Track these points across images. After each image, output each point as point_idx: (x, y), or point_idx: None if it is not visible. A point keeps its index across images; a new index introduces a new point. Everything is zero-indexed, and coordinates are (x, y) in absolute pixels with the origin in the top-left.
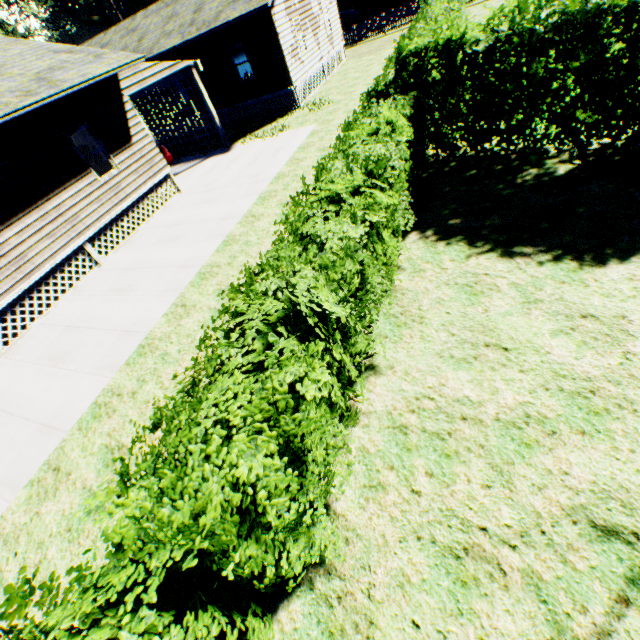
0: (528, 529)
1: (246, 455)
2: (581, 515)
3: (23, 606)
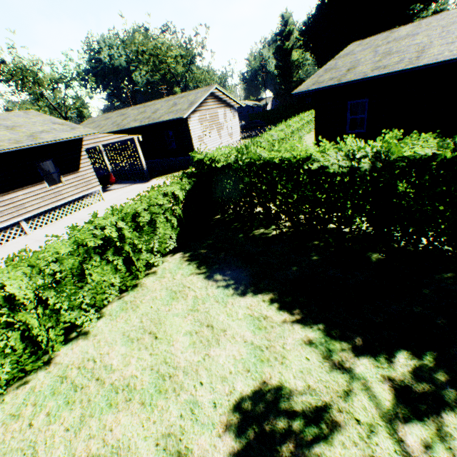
0: None
1: None
2: None
3: None
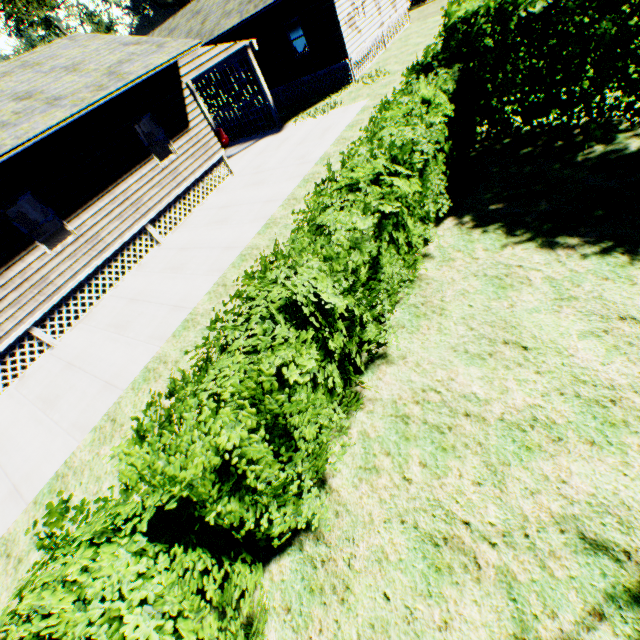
0: (511, 530)
1: (227, 426)
2: (571, 525)
3: (60, 520)
